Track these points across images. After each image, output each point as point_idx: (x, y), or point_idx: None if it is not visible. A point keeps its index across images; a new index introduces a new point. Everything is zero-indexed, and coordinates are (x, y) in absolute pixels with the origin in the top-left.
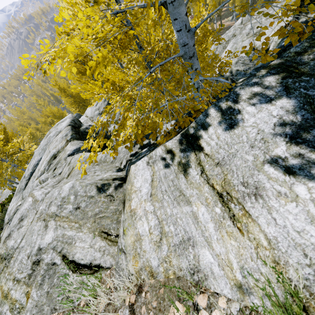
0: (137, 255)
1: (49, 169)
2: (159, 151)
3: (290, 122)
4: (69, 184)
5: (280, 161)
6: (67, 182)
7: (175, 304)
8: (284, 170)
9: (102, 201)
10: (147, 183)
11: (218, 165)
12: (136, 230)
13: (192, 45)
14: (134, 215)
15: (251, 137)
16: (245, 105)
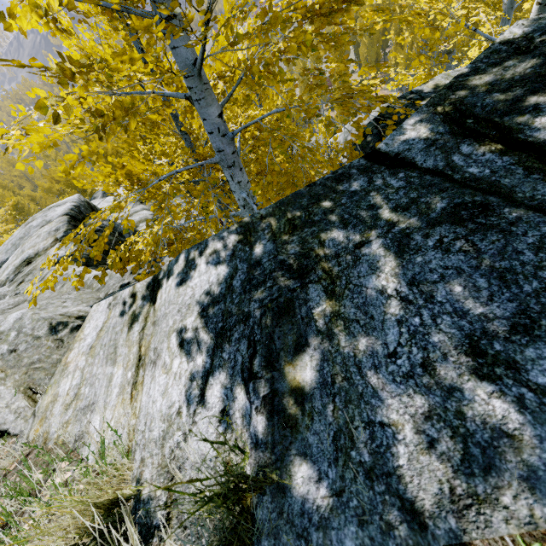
0: (44, 419)
1: (15, 280)
2: (126, 292)
3: (212, 293)
4: (17, 314)
5: (184, 331)
6: (21, 309)
7: (28, 463)
8: (180, 341)
9: (48, 345)
10: (96, 331)
11: (154, 324)
12: (58, 388)
13: (231, 153)
14: (65, 370)
15: (185, 299)
16: (203, 261)
